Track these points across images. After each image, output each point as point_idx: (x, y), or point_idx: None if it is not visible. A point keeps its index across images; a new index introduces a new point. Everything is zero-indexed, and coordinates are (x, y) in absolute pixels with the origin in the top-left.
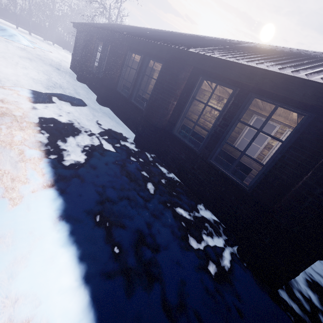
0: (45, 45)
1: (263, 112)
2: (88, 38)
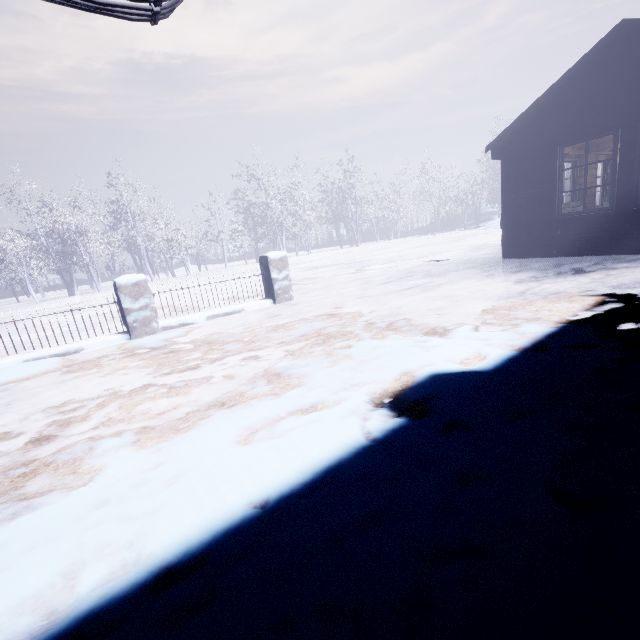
0: None
1: None
2: None
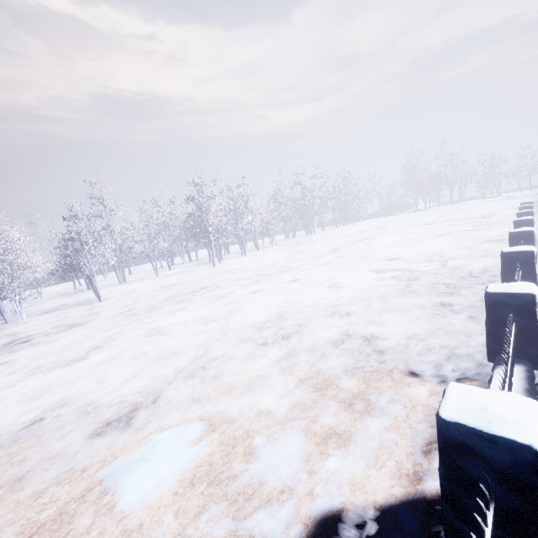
0: None
1: None
2: None
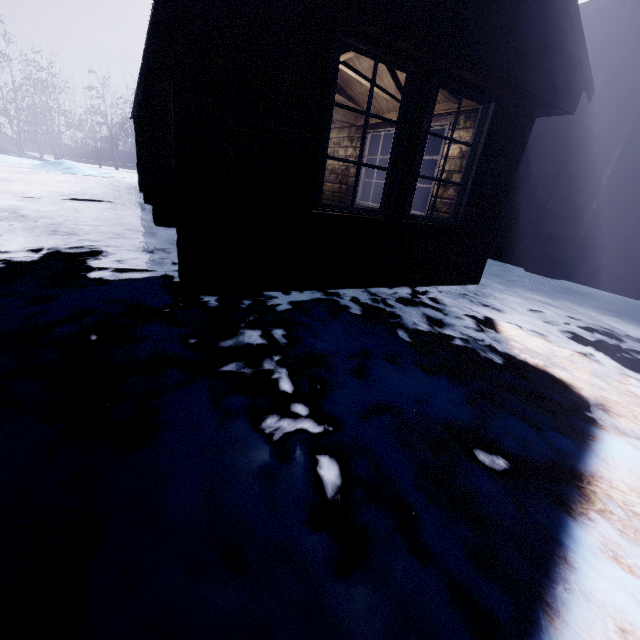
0: (132, 175)
1: (372, 119)
2: (135, 125)
